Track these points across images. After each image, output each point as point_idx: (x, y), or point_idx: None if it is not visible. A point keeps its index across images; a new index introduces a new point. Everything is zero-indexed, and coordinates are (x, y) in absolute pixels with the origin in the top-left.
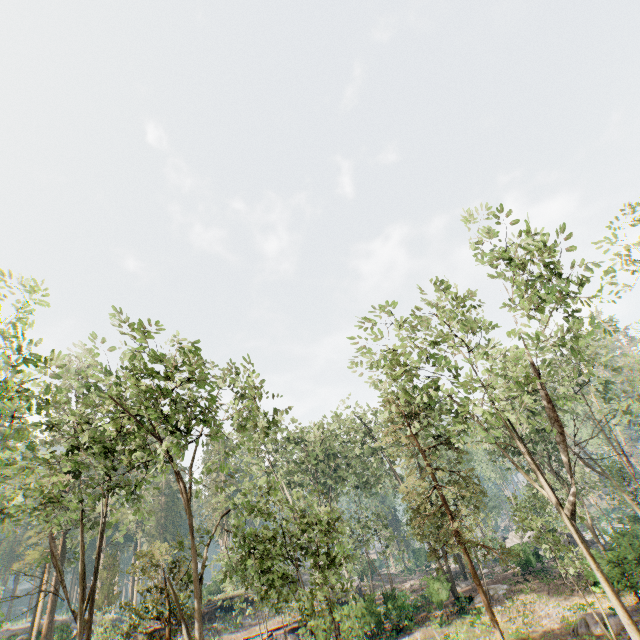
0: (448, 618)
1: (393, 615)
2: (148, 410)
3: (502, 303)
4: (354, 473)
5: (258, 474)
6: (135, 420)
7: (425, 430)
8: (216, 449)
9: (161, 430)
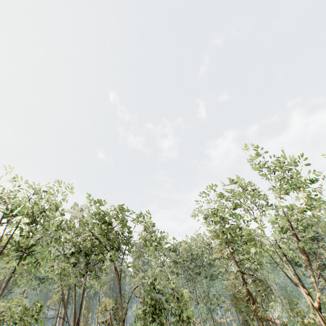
0: None
1: None
2: (103, 239)
3: (270, 188)
4: (205, 270)
5: (156, 266)
6: (99, 240)
7: (238, 250)
8: (137, 250)
9: (108, 247)
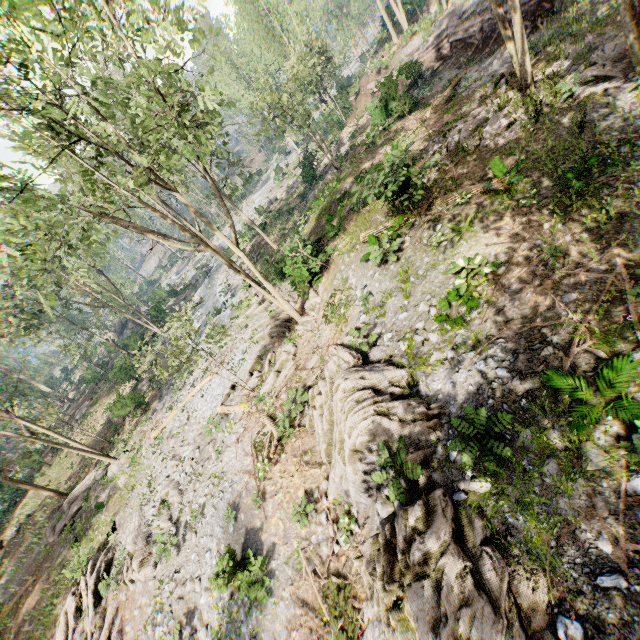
0: (49, 465)
1: (8, 498)
2: None
3: None
4: None
5: None
6: None
7: None
8: None
9: None
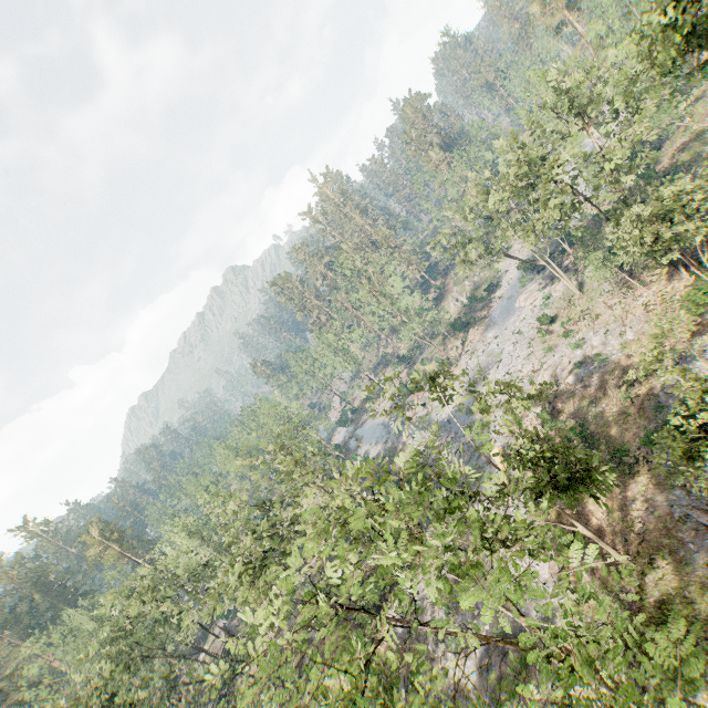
0: None
1: None
2: None
3: None
4: None
5: None
6: None
7: None
8: None
9: None
